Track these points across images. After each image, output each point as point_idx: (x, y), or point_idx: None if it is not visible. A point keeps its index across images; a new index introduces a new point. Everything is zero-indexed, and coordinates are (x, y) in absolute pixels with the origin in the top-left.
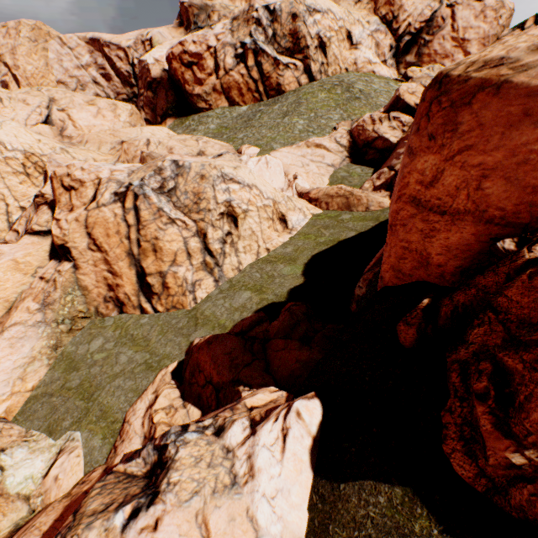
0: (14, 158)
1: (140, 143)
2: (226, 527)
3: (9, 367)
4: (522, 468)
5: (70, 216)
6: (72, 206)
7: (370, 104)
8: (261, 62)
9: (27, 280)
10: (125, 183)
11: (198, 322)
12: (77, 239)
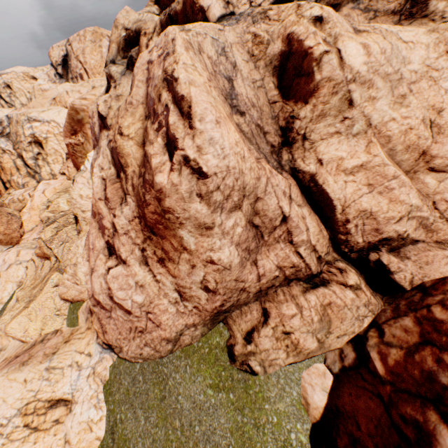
0: None
1: None
2: (25, 254)
3: None
4: None
5: (72, 165)
6: None
7: None
8: None
9: None
10: None
11: None
12: None
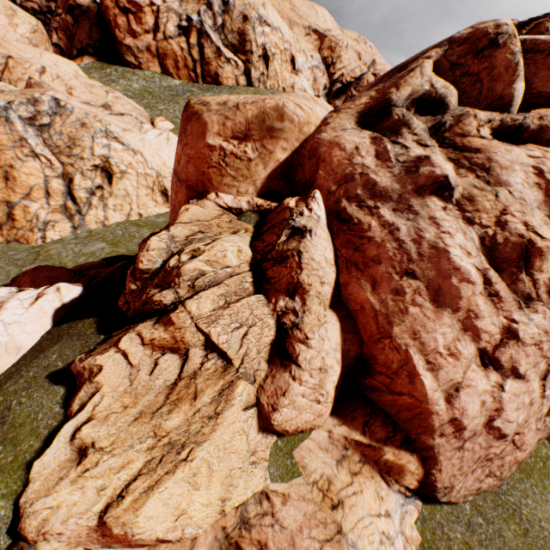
0: None
1: (32, 67)
2: None
3: None
4: (136, 292)
5: None
6: None
7: None
8: (204, 45)
9: None
10: None
11: (39, 258)
12: None
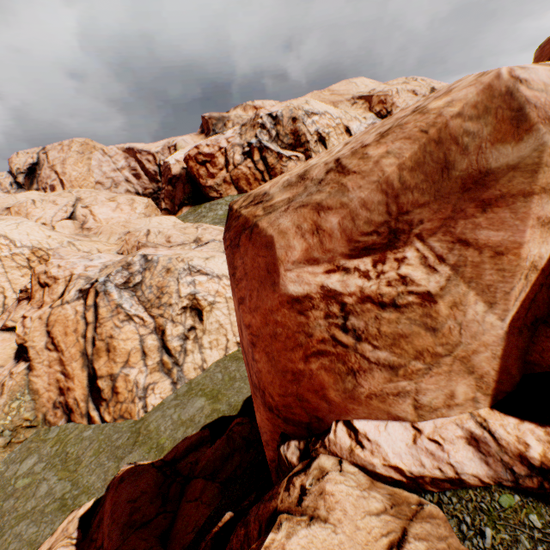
0: (21, 254)
1: (141, 233)
2: None
3: None
4: None
5: (35, 313)
6: (43, 302)
7: None
8: (266, 156)
9: None
10: (93, 279)
11: (138, 439)
12: (37, 338)
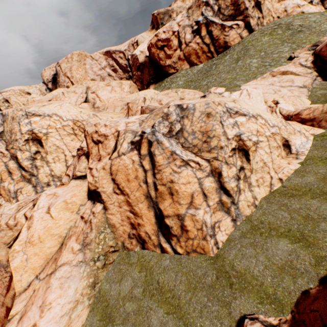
0: (67, 125)
1: (139, 101)
2: None
3: (58, 314)
4: None
5: (98, 165)
6: (100, 156)
7: (314, 32)
8: (211, 30)
9: (73, 217)
10: (138, 132)
11: (232, 281)
12: (105, 185)
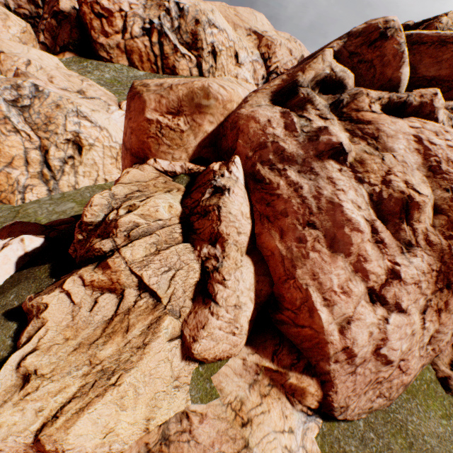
0: None
1: (20, 60)
2: None
3: None
4: (82, 241)
5: None
6: None
7: None
8: (164, 43)
9: None
10: None
11: (18, 215)
12: None
